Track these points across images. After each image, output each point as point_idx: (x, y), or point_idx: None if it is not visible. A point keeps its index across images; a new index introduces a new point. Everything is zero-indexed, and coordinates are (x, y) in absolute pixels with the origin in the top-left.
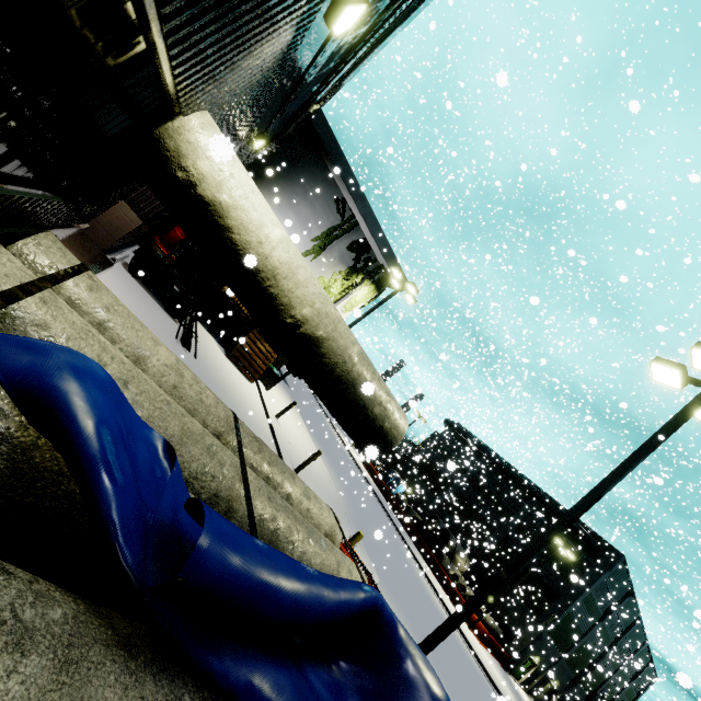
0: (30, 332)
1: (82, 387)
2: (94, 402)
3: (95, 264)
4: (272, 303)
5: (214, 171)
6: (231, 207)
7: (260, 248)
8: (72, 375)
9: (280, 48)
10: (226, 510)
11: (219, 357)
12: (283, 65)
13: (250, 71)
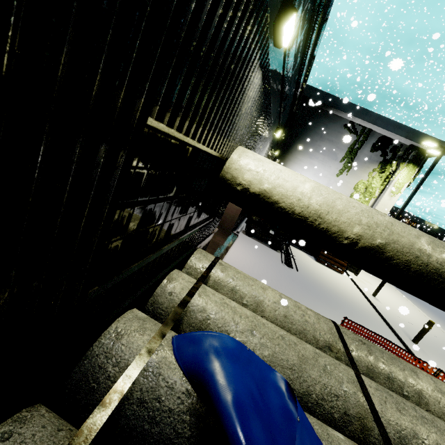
0: (198, 317)
1: (220, 365)
2: (228, 377)
3: (230, 239)
4: (326, 235)
5: (254, 175)
6: (272, 189)
7: (300, 203)
8: (213, 356)
9: (258, 85)
10: (360, 428)
11: (312, 264)
12: (266, 90)
13: (248, 111)
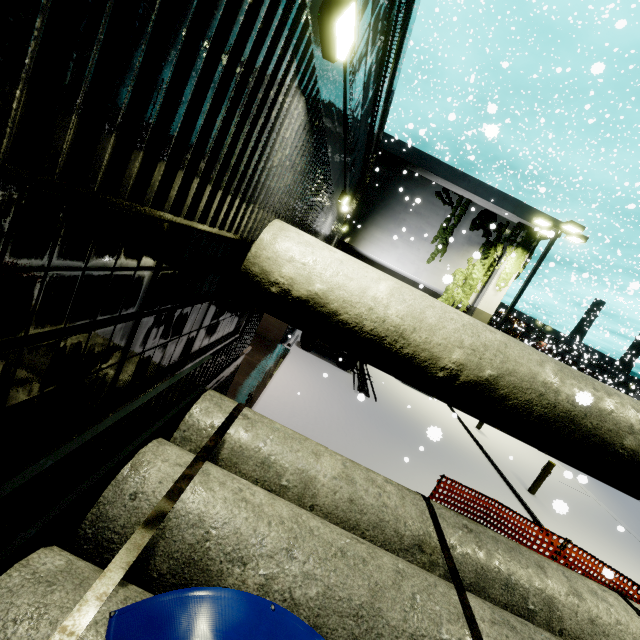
0: (187, 537)
1: None
2: None
3: (277, 357)
4: (412, 364)
5: (298, 269)
6: (327, 291)
7: (372, 314)
8: None
9: (301, 121)
10: None
11: (396, 387)
12: (316, 132)
13: (287, 163)
